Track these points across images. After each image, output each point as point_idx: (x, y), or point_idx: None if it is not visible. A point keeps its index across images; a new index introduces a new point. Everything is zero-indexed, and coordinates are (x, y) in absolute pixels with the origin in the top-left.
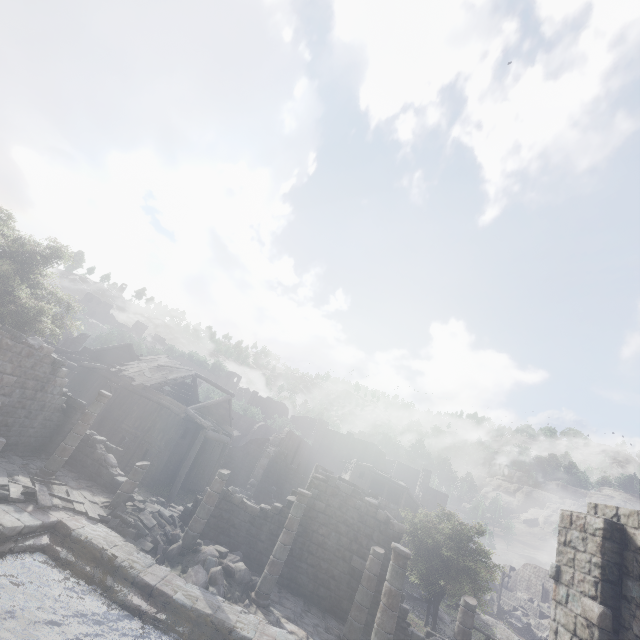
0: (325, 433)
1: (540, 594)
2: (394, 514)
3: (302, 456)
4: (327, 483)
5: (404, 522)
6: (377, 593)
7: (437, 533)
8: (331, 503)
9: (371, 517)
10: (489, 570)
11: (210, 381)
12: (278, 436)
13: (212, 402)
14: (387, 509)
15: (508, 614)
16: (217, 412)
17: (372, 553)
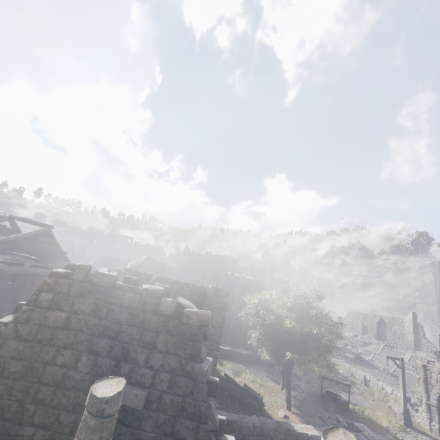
0: (189, 257)
1: (361, 330)
2: (225, 301)
3: (171, 278)
4: (70, 278)
5: (247, 307)
6: (170, 439)
7: (278, 309)
8: (78, 308)
9: (151, 313)
10: (334, 331)
11: (25, 219)
12: (133, 263)
13: (15, 236)
14: (217, 298)
15: (342, 350)
16: (34, 247)
17: (86, 403)
